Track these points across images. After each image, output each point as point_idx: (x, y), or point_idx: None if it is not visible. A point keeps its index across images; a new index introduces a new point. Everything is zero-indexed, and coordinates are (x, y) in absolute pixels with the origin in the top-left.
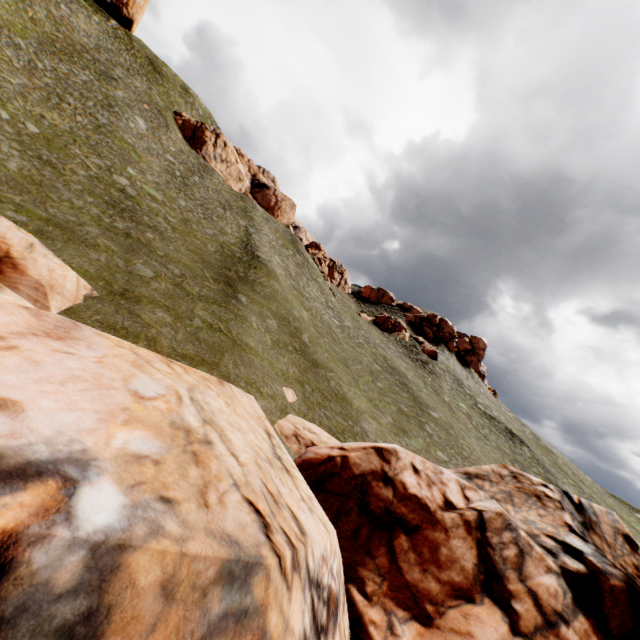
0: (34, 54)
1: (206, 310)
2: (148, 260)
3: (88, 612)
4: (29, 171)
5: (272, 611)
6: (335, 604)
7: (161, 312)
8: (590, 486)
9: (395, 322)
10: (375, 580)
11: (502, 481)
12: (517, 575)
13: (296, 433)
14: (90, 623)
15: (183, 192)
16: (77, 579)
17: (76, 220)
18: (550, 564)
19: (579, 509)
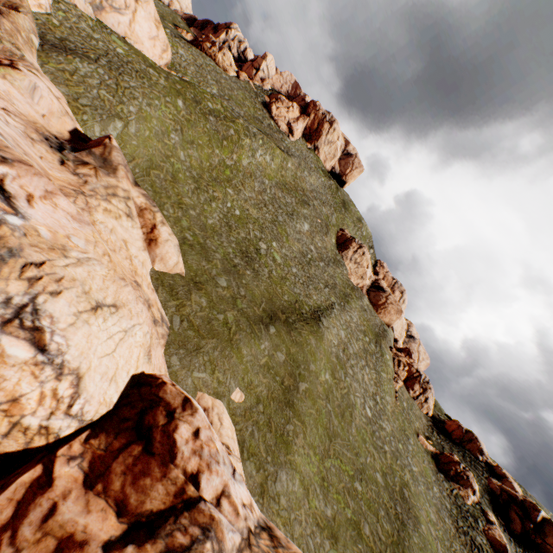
0: (269, 187)
1: (235, 316)
2: (231, 280)
3: None
4: (216, 225)
5: (9, 268)
6: (41, 341)
7: (205, 299)
8: None
9: (461, 471)
10: (101, 444)
11: None
12: (163, 550)
13: (207, 409)
14: None
15: (301, 266)
16: None
17: (215, 249)
18: None
19: None
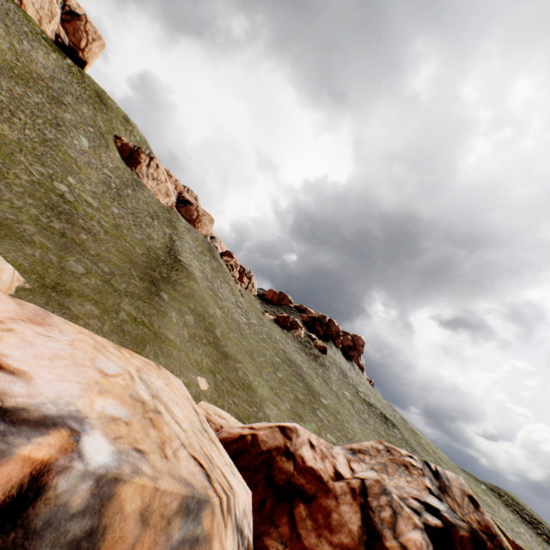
0: None
1: (131, 305)
2: (80, 258)
3: (90, 530)
4: None
5: (215, 540)
6: None
7: (90, 305)
8: (446, 462)
9: (293, 321)
10: (278, 548)
11: (379, 454)
12: (392, 533)
13: (208, 418)
14: (91, 539)
15: (117, 201)
16: (85, 503)
17: (15, 218)
18: (416, 521)
19: (436, 475)
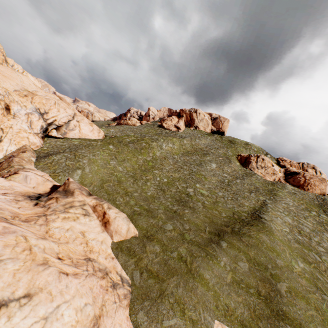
0: (178, 158)
1: (186, 248)
2: (175, 222)
3: None
4: (153, 194)
5: None
6: None
7: (157, 246)
8: None
9: None
10: None
11: None
12: None
13: None
14: None
15: (224, 188)
16: None
17: (157, 208)
18: None
19: None
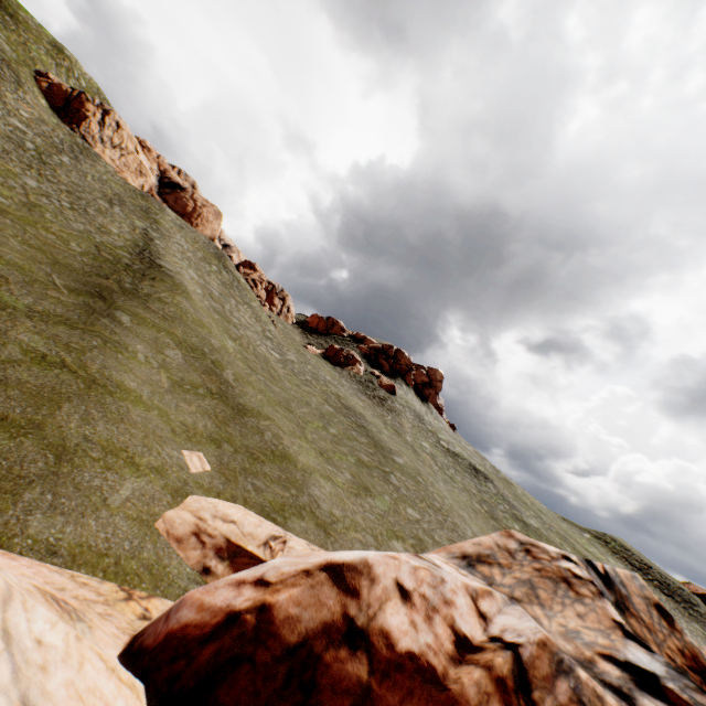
0: None
1: (39, 333)
2: None
3: None
4: None
5: None
6: None
7: None
8: (546, 513)
9: (348, 355)
10: None
11: (515, 562)
12: None
13: (199, 529)
14: None
15: (36, 170)
16: None
17: None
18: None
19: (607, 582)
